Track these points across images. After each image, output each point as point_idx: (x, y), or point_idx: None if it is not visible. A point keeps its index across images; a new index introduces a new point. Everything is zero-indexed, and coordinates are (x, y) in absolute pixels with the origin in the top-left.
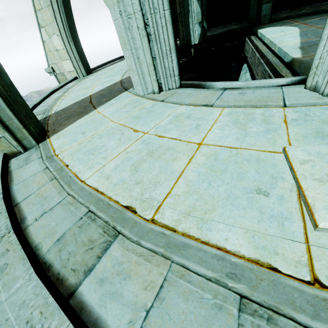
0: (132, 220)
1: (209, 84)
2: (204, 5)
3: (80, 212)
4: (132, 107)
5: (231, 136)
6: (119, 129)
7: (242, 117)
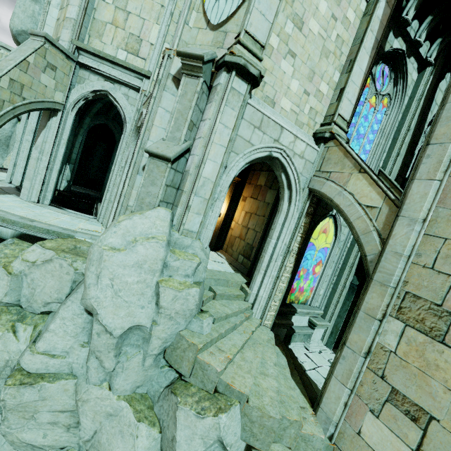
0: (38, 221)
1: (66, 209)
2: (74, 174)
3: (18, 217)
4: (22, 203)
5: (69, 220)
6: (19, 207)
7: (74, 218)
